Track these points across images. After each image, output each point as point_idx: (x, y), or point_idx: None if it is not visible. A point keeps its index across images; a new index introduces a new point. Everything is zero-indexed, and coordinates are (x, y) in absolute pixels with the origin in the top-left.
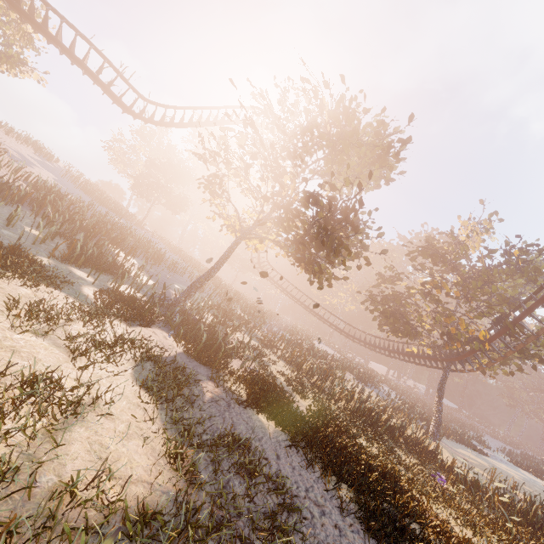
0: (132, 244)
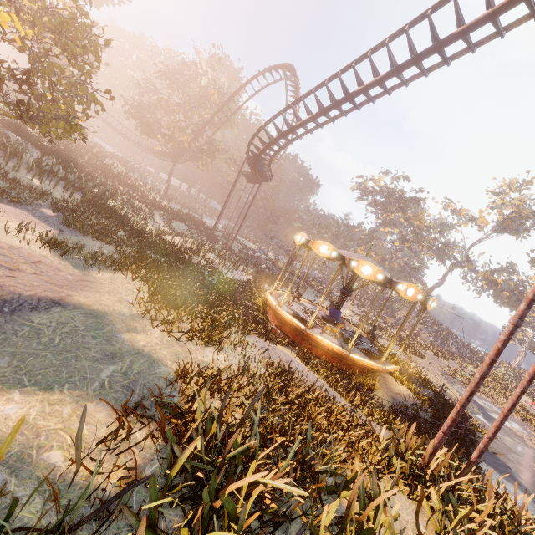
0: None
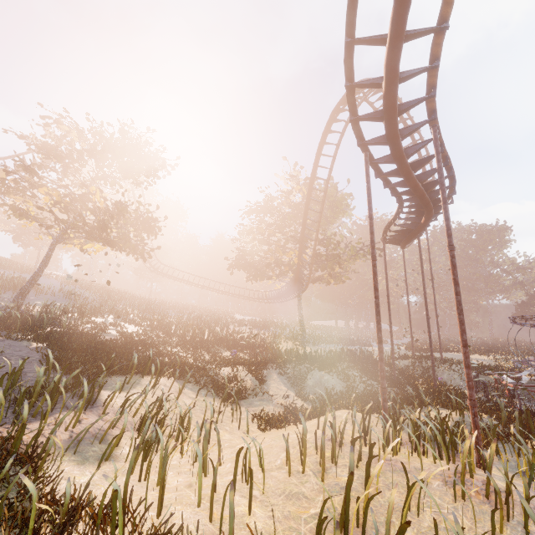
0: None
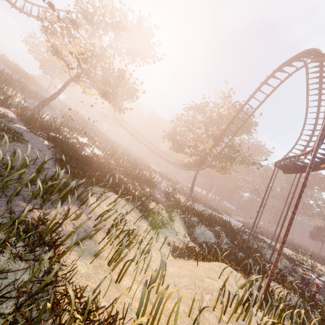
0: (25, 91)
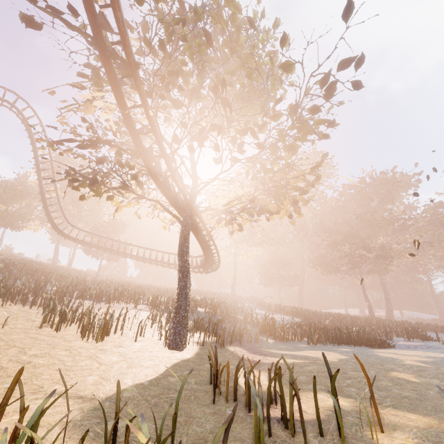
0: None
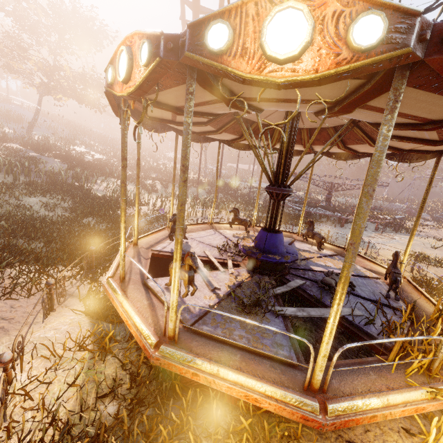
0: None
